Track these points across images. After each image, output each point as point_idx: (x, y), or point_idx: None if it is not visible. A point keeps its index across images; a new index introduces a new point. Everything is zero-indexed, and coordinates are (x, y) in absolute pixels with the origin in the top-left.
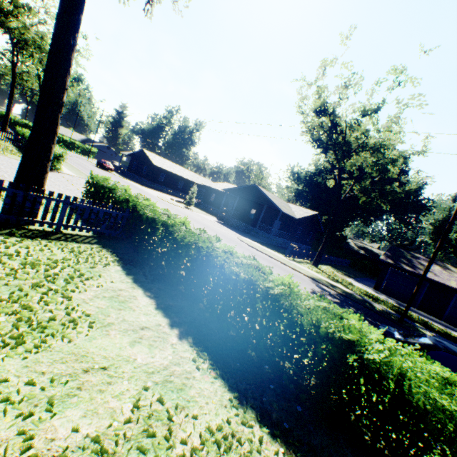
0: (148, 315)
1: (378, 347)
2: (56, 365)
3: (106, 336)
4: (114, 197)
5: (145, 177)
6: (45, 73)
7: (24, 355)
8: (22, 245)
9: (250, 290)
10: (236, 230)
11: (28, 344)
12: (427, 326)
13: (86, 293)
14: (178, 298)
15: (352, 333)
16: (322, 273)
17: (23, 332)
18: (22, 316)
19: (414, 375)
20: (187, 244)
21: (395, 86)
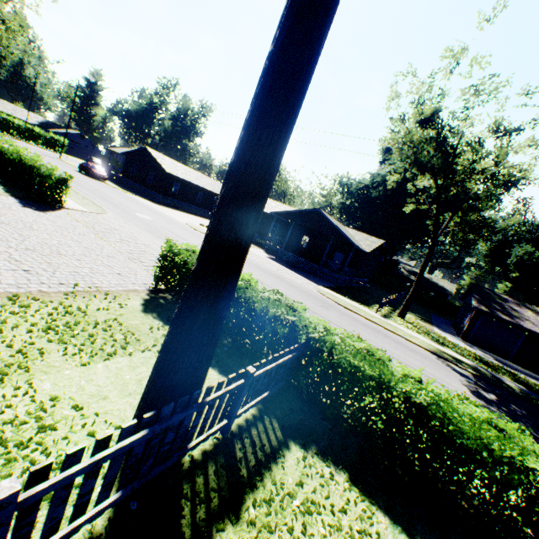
0: None
1: None
2: None
3: None
4: (247, 306)
5: (152, 188)
6: (253, 129)
7: None
8: None
9: None
10: (298, 271)
11: None
12: None
13: None
14: None
15: None
16: (421, 333)
17: None
18: None
19: None
20: (499, 461)
21: None
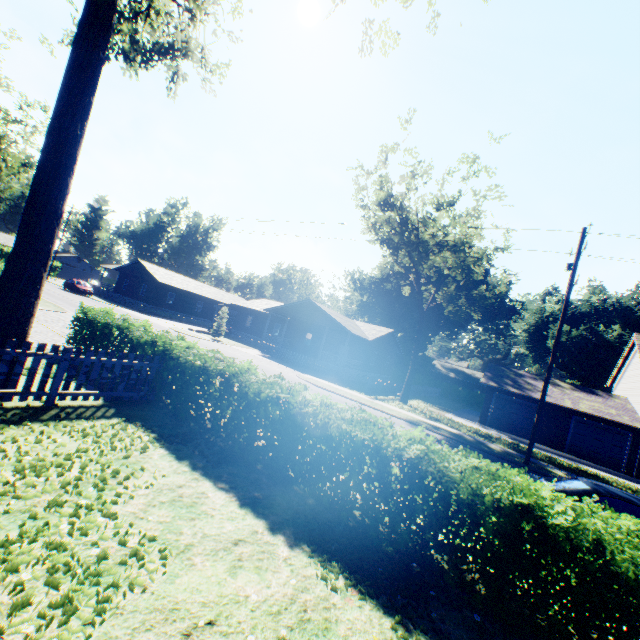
0: (235, 519)
1: (560, 508)
2: (140, 636)
3: (192, 568)
4: (129, 339)
5: (144, 300)
6: (36, 173)
7: (86, 633)
8: (6, 439)
9: (374, 457)
10: (291, 366)
11: (83, 611)
12: (554, 463)
13: (133, 503)
14: (263, 483)
15: (526, 496)
16: (416, 412)
17: (70, 591)
18: (53, 563)
19: (610, 537)
20: (265, 400)
21: (471, 177)
